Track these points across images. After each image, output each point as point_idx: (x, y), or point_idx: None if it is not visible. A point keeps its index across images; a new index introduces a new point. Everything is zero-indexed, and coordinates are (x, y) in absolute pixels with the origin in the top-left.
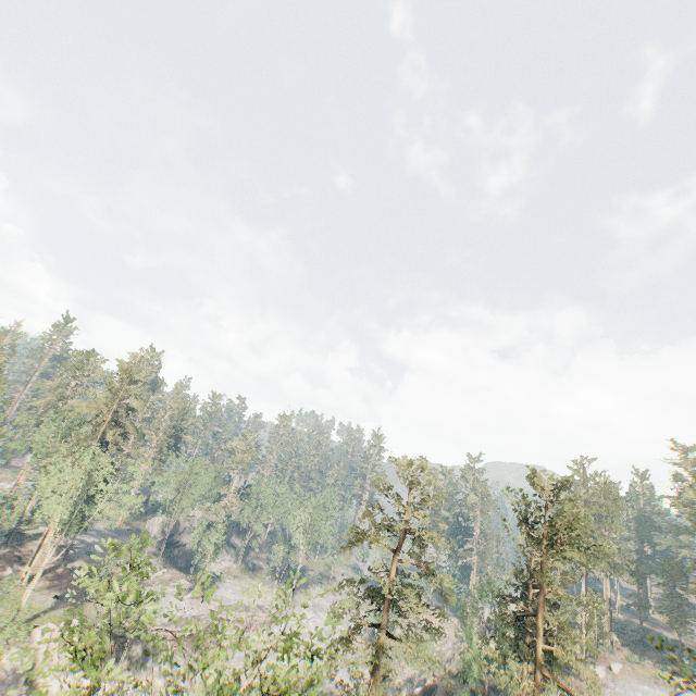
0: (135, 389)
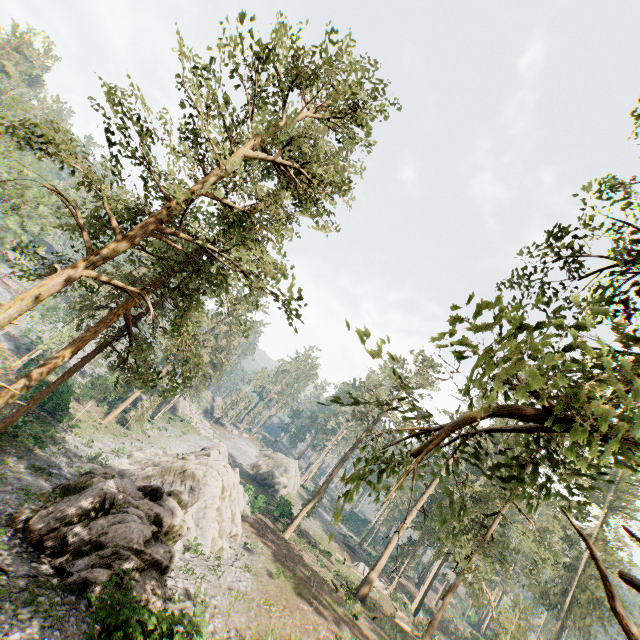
0: (19, 59)
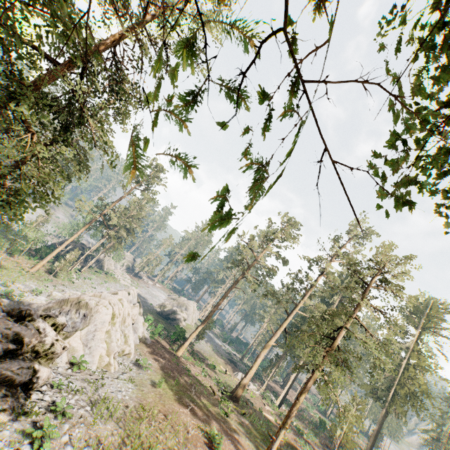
0: None
